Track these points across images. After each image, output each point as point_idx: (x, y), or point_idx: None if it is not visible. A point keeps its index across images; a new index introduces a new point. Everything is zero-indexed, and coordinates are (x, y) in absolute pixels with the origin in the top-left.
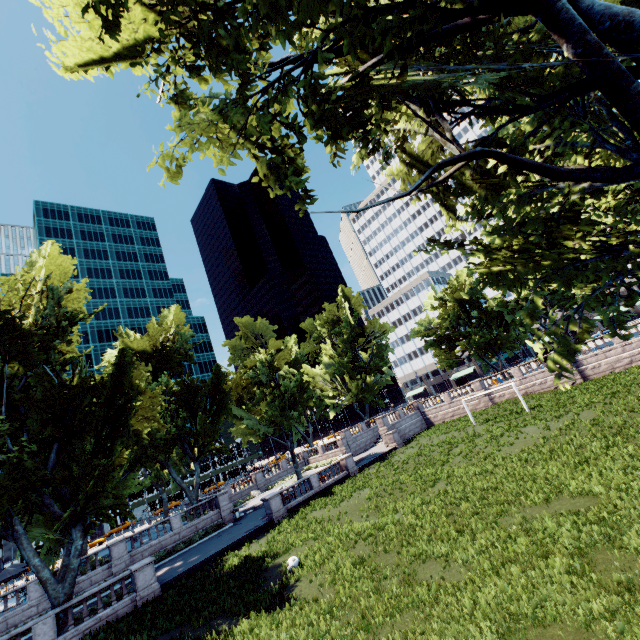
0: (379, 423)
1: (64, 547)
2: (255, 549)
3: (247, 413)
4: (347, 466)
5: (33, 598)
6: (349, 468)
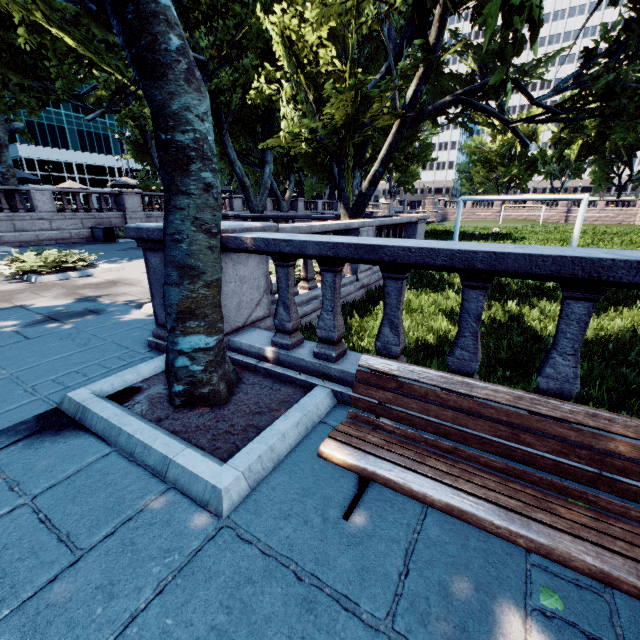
0: (428, 202)
1: (289, 185)
2: (433, 228)
3: None
4: None
5: (268, 210)
6: None
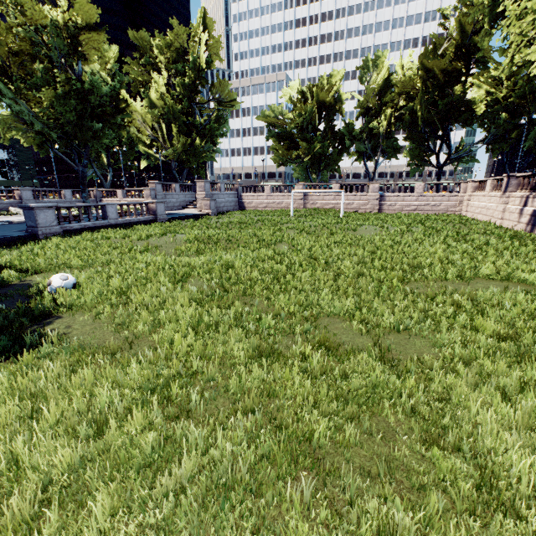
0: (200, 187)
1: None
2: None
3: (14, 92)
4: (156, 211)
5: None
6: (158, 214)
